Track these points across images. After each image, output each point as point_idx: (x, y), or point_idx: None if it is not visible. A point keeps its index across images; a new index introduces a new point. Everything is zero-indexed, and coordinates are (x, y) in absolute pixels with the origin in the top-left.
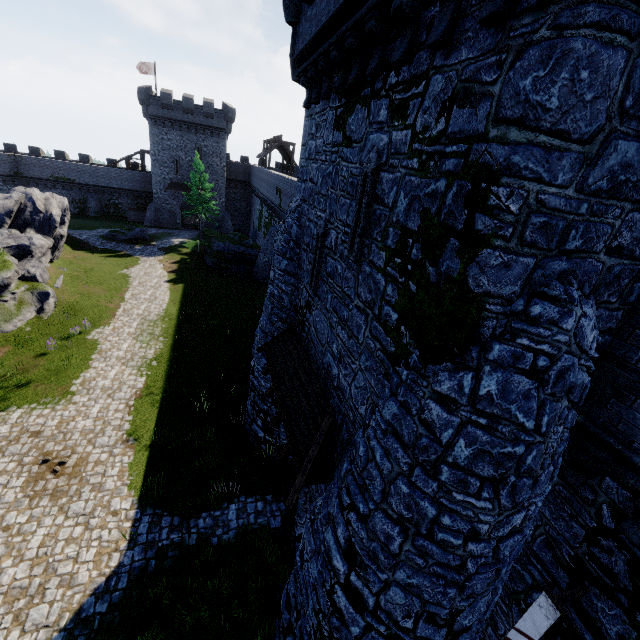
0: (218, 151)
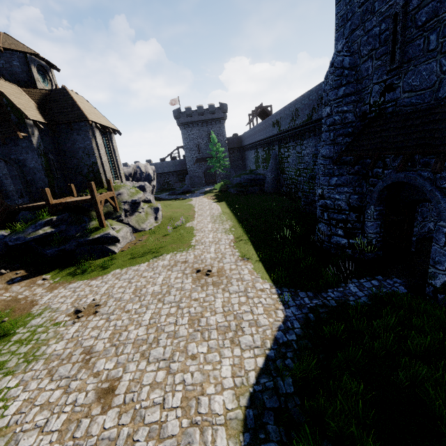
0: (220, 132)
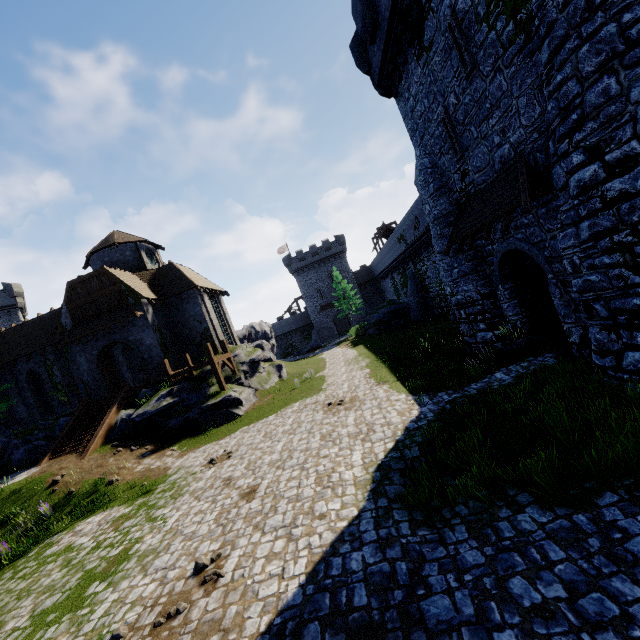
0: (343, 268)
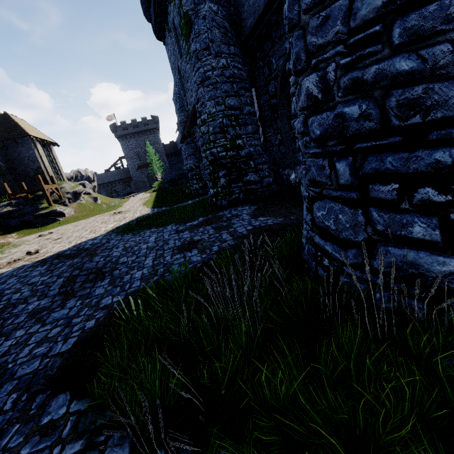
0: (156, 140)
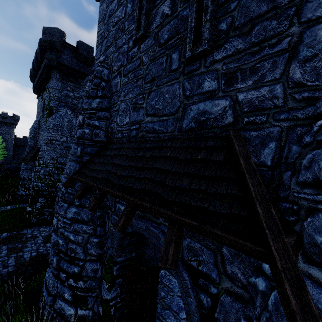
0: (9, 132)
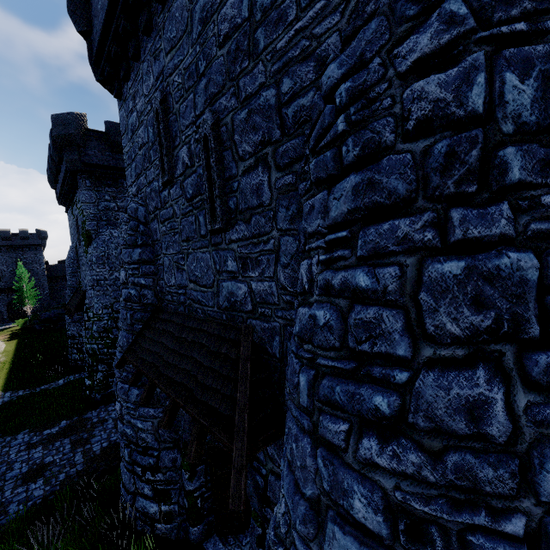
0: (37, 259)
